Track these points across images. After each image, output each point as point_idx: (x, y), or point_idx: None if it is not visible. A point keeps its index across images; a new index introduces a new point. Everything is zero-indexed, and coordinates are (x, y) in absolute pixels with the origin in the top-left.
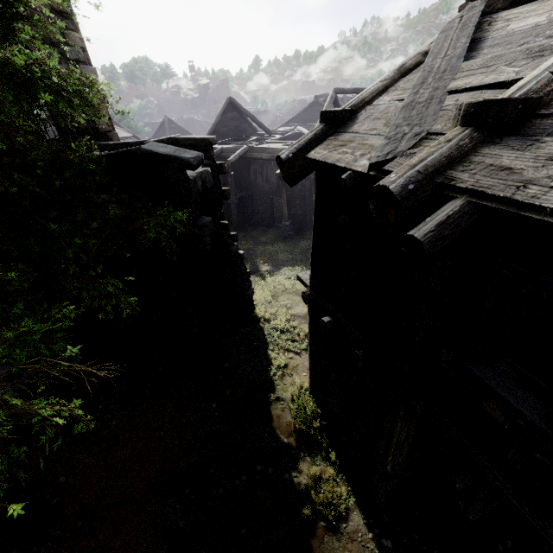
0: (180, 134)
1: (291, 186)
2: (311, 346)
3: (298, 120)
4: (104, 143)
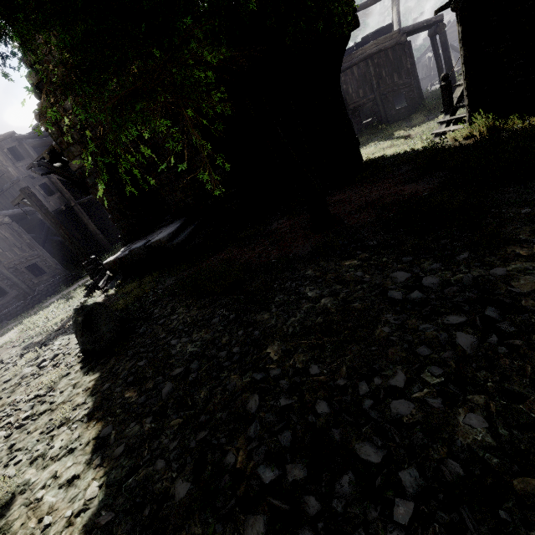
0: None
1: None
2: (468, 56)
3: None
4: None
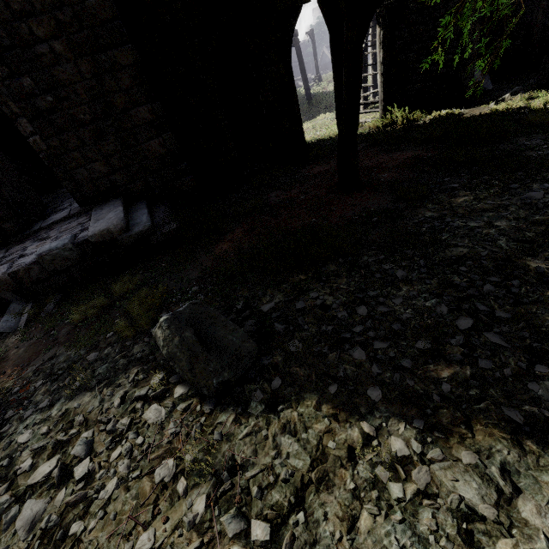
0: None
1: None
2: (386, 58)
3: None
4: None
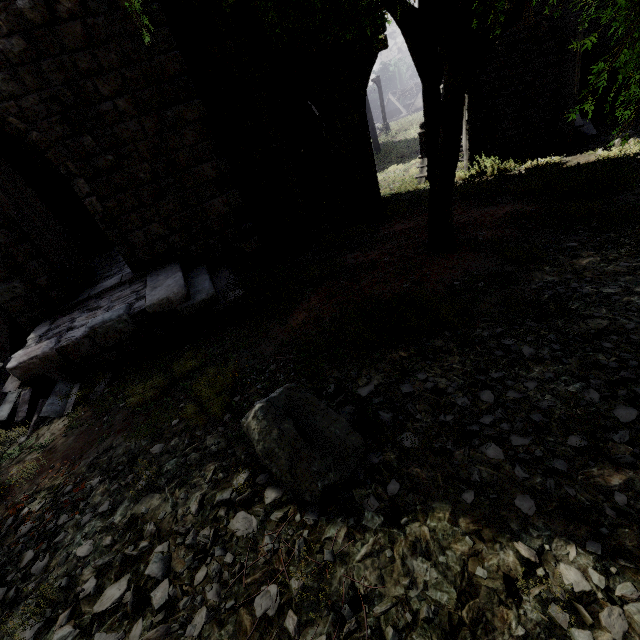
0: None
1: None
2: (472, 104)
3: None
4: None
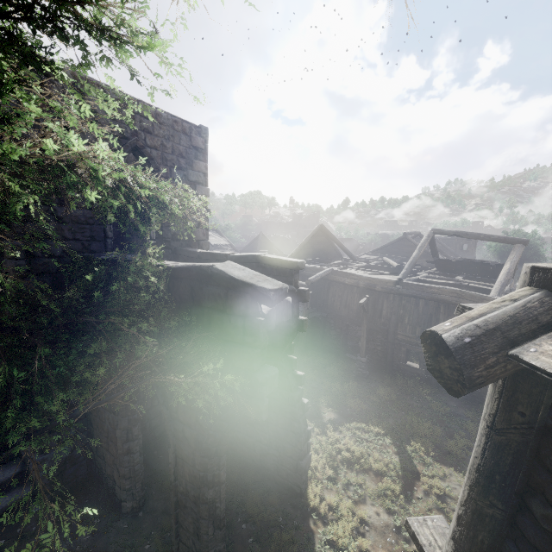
0: (267, 252)
1: (454, 393)
2: None
3: (383, 251)
4: (191, 250)
